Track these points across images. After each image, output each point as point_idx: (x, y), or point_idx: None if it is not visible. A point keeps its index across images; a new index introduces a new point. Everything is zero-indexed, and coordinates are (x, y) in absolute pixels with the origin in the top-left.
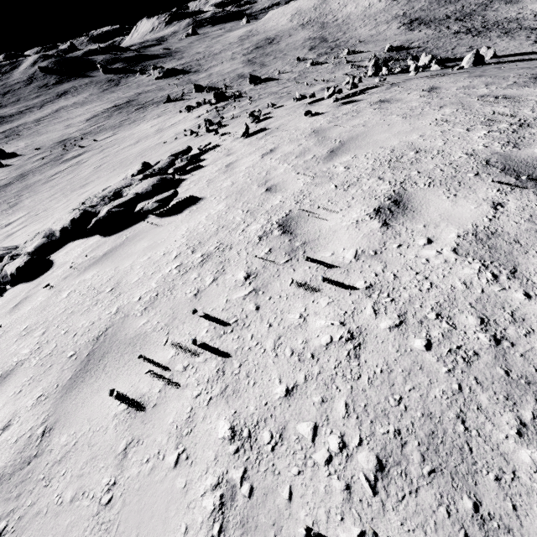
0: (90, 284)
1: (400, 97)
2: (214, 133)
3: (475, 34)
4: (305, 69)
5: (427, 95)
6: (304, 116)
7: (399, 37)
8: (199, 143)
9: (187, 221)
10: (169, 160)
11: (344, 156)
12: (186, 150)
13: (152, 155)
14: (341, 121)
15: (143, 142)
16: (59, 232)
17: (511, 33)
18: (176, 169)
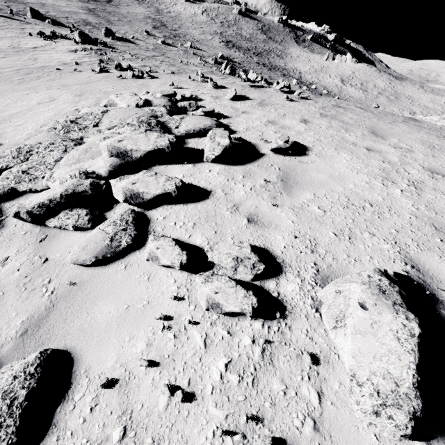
0: (330, 202)
1: (348, 107)
2: (170, 84)
3: (269, 69)
4: (158, 44)
5: (366, 111)
6: (287, 99)
7: (223, 50)
8: (146, 88)
9: (331, 162)
10: (167, 100)
11: (390, 138)
12: (174, 94)
13: (59, 80)
14: (334, 112)
15: (2, 55)
16: (144, 152)
17: (286, 76)
18: (205, 113)
